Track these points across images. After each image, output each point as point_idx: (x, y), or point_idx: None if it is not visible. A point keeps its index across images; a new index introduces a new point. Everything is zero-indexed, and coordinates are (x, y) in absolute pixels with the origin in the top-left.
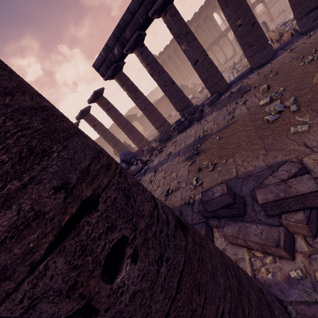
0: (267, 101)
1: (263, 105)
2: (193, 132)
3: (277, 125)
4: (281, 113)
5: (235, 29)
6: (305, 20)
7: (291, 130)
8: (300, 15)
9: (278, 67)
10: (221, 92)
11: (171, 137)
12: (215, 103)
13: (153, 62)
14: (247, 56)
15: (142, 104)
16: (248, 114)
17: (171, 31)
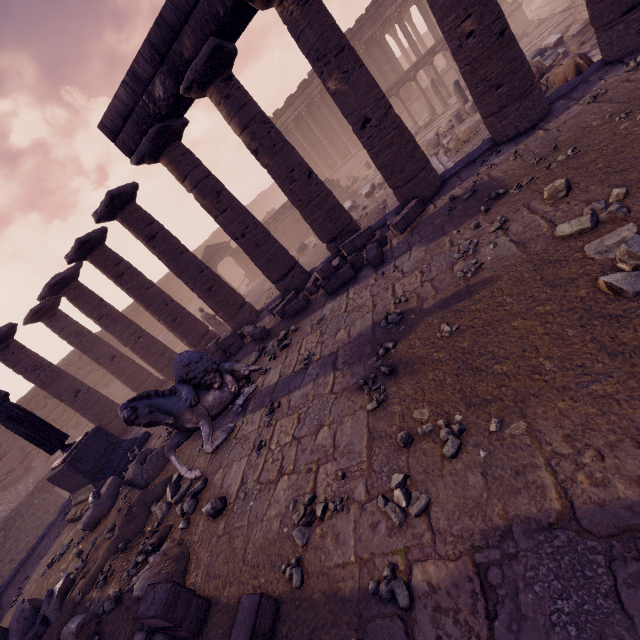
0: (585, 226)
1: (571, 237)
2: (365, 298)
3: None
4: None
5: (457, 44)
6: (621, 27)
7: None
8: (610, 15)
9: (571, 136)
10: (426, 196)
11: (310, 307)
12: (415, 222)
13: (258, 122)
14: (486, 112)
15: (236, 225)
16: (525, 259)
17: (299, 43)
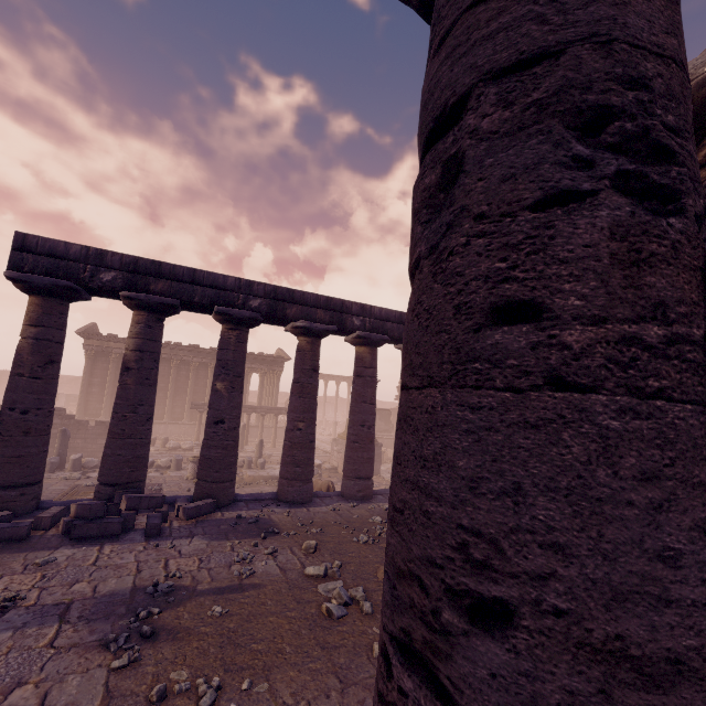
0: (321, 573)
1: (312, 577)
2: (129, 560)
3: (348, 630)
4: (348, 608)
5: (292, 428)
6: (353, 483)
7: (376, 650)
8: (351, 473)
9: (321, 522)
10: (219, 502)
11: (30, 542)
12: (201, 517)
13: (153, 357)
14: (284, 474)
15: (33, 397)
16: (285, 580)
17: (221, 351)
